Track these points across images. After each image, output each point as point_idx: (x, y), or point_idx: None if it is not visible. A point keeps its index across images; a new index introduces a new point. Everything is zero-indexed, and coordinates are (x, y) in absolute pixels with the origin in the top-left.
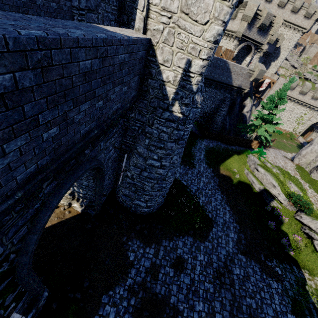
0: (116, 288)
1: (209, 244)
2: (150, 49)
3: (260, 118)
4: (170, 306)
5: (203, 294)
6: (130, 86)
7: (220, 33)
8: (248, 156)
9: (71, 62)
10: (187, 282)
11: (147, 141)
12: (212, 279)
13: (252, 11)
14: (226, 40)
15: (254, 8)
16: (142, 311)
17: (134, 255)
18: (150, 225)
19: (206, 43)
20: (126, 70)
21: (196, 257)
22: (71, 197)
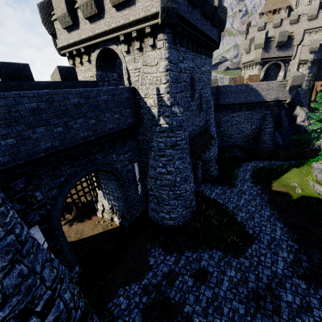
0: (132, 285)
1: (246, 261)
2: (136, 92)
3: (317, 121)
4: (182, 315)
5: (229, 314)
6: (123, 114)
7: (167, 64)
8: (311, 166)
9: (65, 100)
10: (208, 295)
11: (152, 154)
12: (244, 299)
13: (262, 39)
14: (250, 69)
15: (262, 36)
16: (152, 311)
17: (154, 260)
18: (175, 237)
19: (162, 74)
20: (113, 105)
21: (224, 271)
22: (111, 211)
